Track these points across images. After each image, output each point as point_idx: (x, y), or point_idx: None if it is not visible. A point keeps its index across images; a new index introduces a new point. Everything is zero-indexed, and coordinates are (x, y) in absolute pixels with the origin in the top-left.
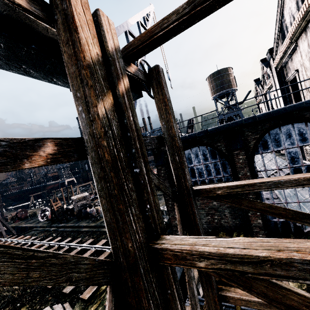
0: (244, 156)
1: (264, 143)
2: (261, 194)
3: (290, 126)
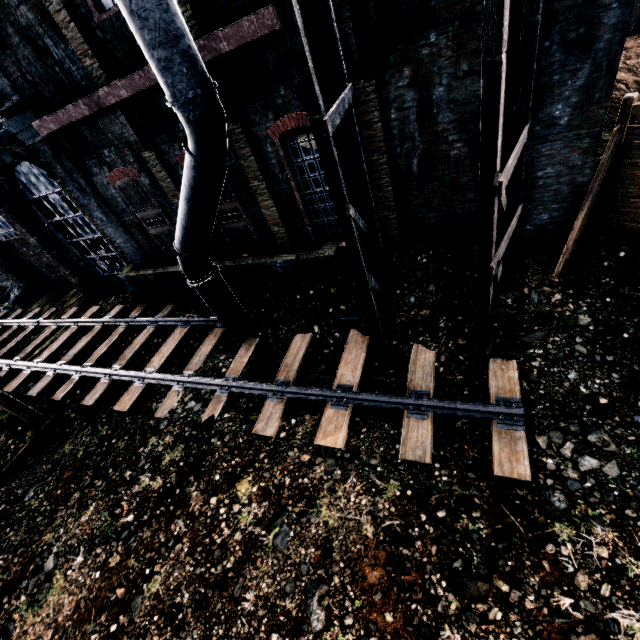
0: (2, 209)
1: (25, 186)
2: (71, 249)
3: (28, 164)
